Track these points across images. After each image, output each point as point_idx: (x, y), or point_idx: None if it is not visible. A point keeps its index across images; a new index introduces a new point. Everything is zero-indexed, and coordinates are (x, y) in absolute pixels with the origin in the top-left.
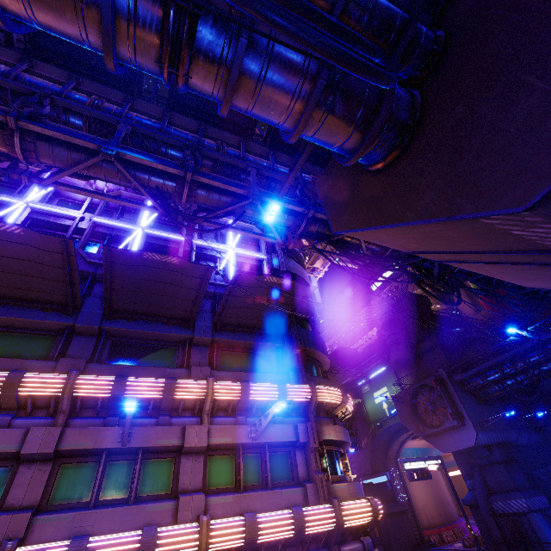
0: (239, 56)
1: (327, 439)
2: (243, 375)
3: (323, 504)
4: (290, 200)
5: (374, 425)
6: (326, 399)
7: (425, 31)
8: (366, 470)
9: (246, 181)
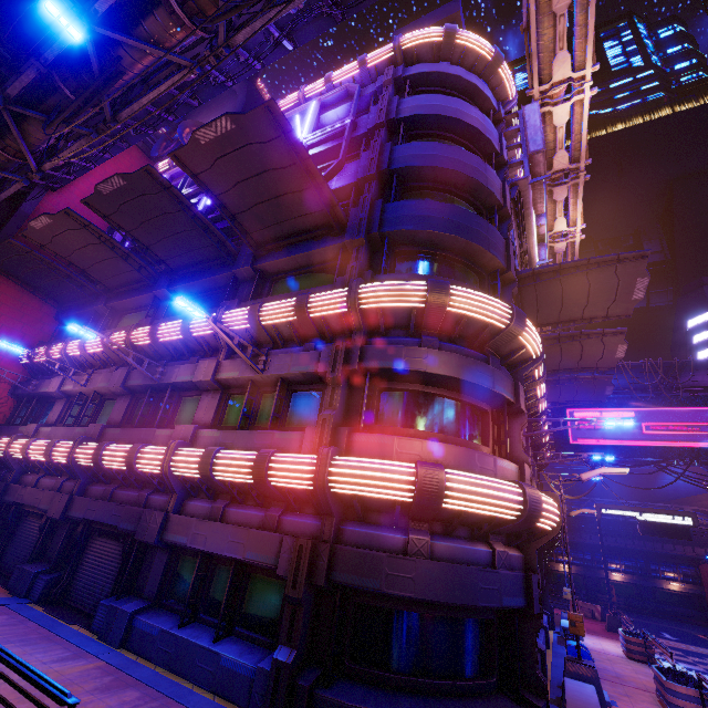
0: None
1: (373, 367)
2: (273, 300)
3: (314, 454)
4: None
5: None
6: (381, 302)
7: None
8: None
9: None
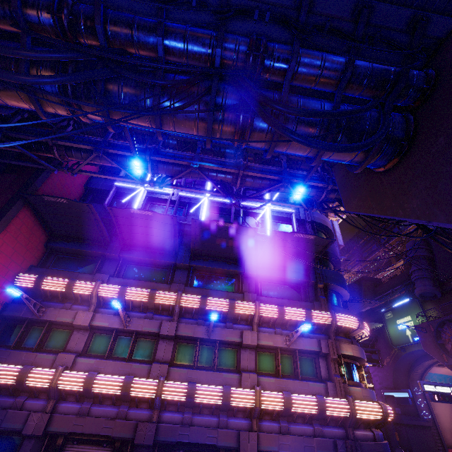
0: (277, 133)
1: (344, 354)
2: (279, 301)
3: (340, 398)
4: (313, 177)
5: (396, 348)
6: (344, 324)
7: (416, 76)
8: (387, 384)
9: (278, 163)
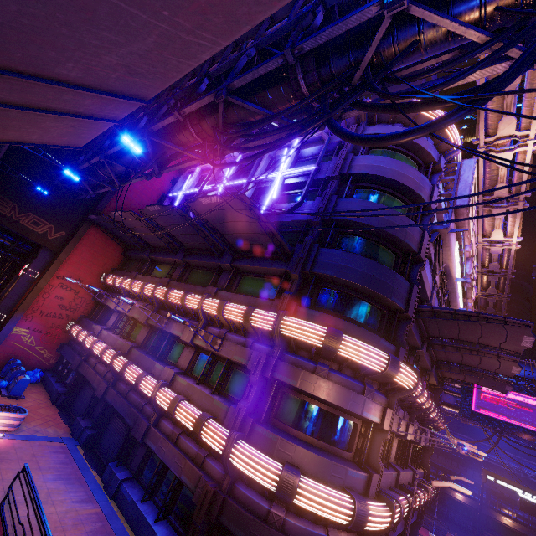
0: None
1: (279, 379)
2: (236, 297)
3: (229, 430)
4: None
5: None
6: (294, 334)
7: None
8: None
9: None
